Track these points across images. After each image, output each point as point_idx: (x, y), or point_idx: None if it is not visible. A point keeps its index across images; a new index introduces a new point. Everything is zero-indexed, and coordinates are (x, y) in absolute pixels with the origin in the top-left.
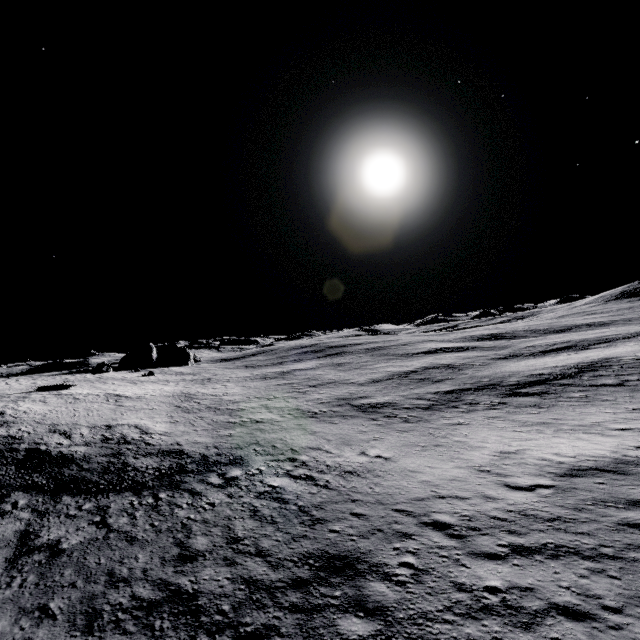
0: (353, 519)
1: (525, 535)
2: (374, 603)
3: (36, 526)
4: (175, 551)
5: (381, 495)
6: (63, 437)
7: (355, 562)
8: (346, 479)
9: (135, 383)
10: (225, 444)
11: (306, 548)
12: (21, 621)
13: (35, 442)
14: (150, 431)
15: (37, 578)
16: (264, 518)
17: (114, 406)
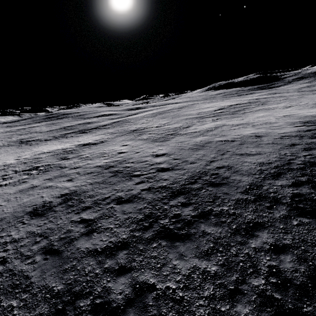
0: None
1: None
2: None
3: None
4: None
5: None
6: None
7: None
8: None
9: None
10: None
11: None
12: None
13: None
14: None
15: None
16: None
17: None
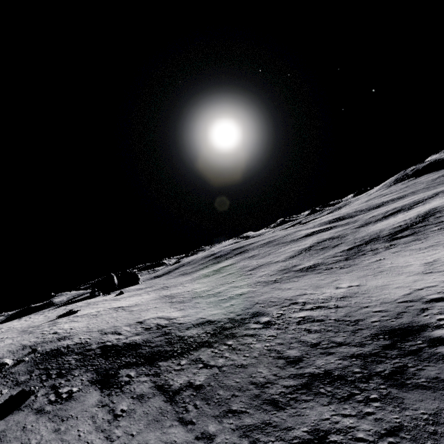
0: (379, 313)
1: None
2: None
3: (161, 381)
4: (281, 361)
5: (380, 300)
6: (116, 335)
7: (409, 328)
8: (345, 300)
9: (118, 300)
10: (235, 309)
11: (368, 333)
12: (224, 421)
13: (99, 342)
14: (172, 317)
15: (203, 401)
16: (319, 331)
17: (127, 312)
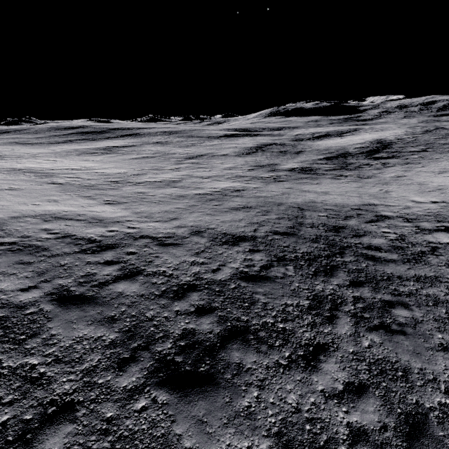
0: None
1: None
2: None
3: None
4: None
5: None
6: None
7: None
8: None
9: None
10: (271, 216)
11: None
12: None
13: None
14: (104, 220)
15: None
16: None
17: None
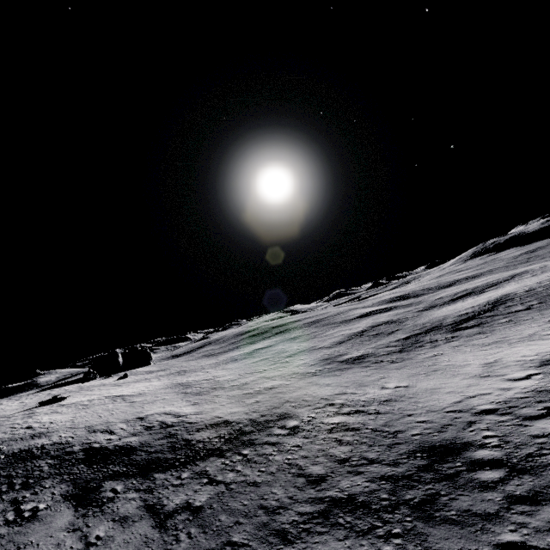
0: (422, 425)
1: (549, 401)
2: (490, 460)
3: (153, 499)
4: (301, 480)
5: (427, 407)
6: (107, 434)
7: (451, 446)
8: (389, 405)
9: (119, 385)
10: (260, 408)
11: (406, 449)
12: None
13: (85, 443)
14: (182, 414)
15: (199, 529)
16: (351, 442)
17: (127, 403)
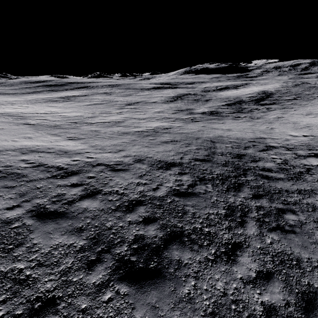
0: None
1: None
2: None
3: None
4: None
5: None
6: None
7: None
8: None
9: None
10: (192, 148)
11: None
12: None
13: None
14: (69, 152)
15: None
16: None
17: None
